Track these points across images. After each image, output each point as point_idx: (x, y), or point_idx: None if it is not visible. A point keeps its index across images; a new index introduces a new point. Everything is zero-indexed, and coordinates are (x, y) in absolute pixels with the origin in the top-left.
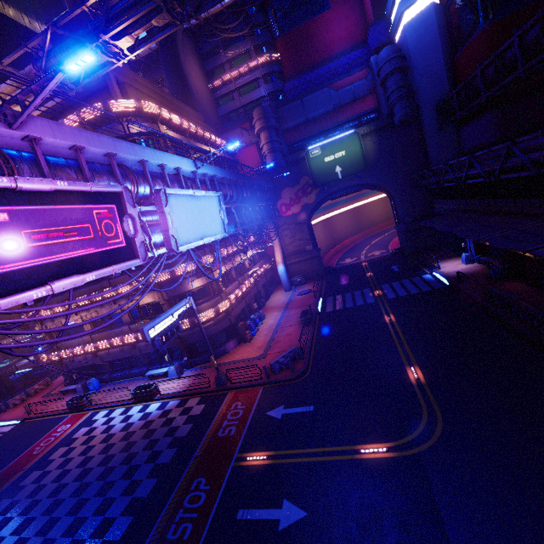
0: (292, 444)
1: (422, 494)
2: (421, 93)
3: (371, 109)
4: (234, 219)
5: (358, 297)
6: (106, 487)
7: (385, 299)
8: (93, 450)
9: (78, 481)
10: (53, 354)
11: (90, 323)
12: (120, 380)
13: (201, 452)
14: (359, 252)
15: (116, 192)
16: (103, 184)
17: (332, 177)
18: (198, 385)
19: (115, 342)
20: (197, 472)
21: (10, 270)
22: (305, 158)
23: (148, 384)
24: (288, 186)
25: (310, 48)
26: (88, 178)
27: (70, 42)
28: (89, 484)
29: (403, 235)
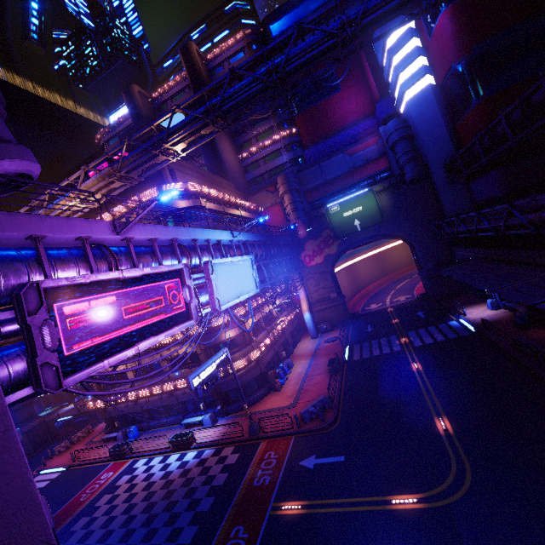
0: (325, 493)
1: (453, 544)
2: (428, 155)
3: (383, 169)
4: (263, 275)
5: (384, 345)
6: (151, 533)
7: (411, 347)
8: (135, 498)
9: (124, 527)
10: (99, 401)
11: (133, 372)
12: (157, 428)
13: (238, 501)
14: (385, 298)
15: (179, 269)
16: (171, 265)
17: (352, 229)
18: (232, 434)
19: (155, 391)
20: (235, 520)
21: (115, 336)
22: (325, 214)
23: (185, 432)
24: (311, 239)
25: (325, 122)
26: (160, 260)
27: (140, 150)
28: (135, 531)
29: (426, 281)
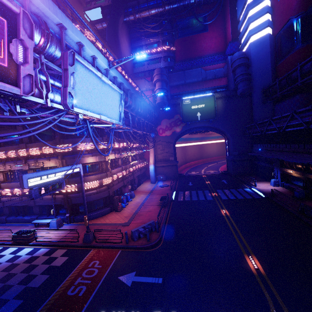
0: None
1: None
2: (254, 81)
3: (223, 85)
4: (128, 121)
5: (200, 195)
6: None
7: (220, 199)
8: None
9: None
10: None
11: (3, 174)
12: (13, 223)
13: (43, 311)
14: (200, 169)
15: (12, 11)
16: None
17: (194, 118)
18: (68, 238)
19: (16, 192)
20: None
21: None
22: (180, 103)
23: (29, 230)
24: (166, 118)
25: (193, 49)
26: None
27: None
28: None
29: (231, 162)
